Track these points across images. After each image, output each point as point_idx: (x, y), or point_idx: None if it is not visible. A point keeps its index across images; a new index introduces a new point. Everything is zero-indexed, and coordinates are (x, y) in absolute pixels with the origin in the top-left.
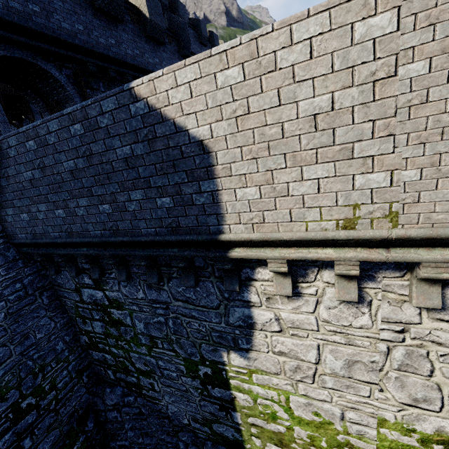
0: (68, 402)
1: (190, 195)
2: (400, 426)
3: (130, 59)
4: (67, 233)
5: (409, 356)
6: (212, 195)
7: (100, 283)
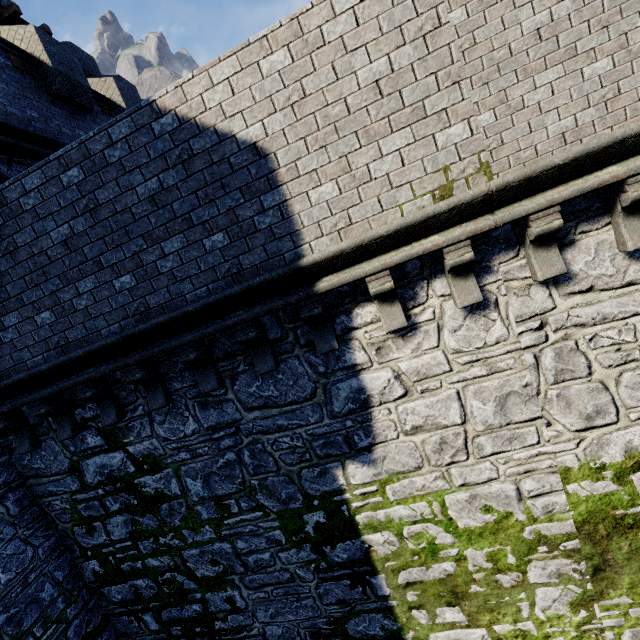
0: None
1: (250, 219)
2: (587, 469)
3: None
4: (59, 350)
5: (560, 358)
6: (279, 210)
7: (117, 436)
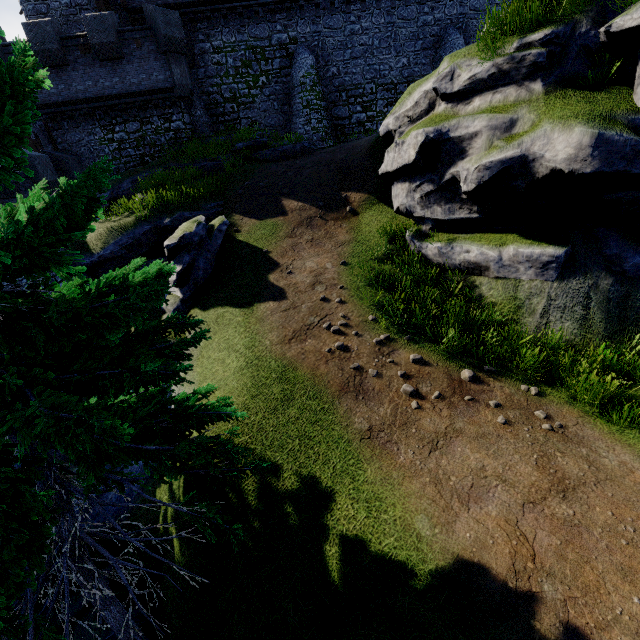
0: None
1: None
2: None
3: (81, 94)
4: None
5: None
6: None
7: None
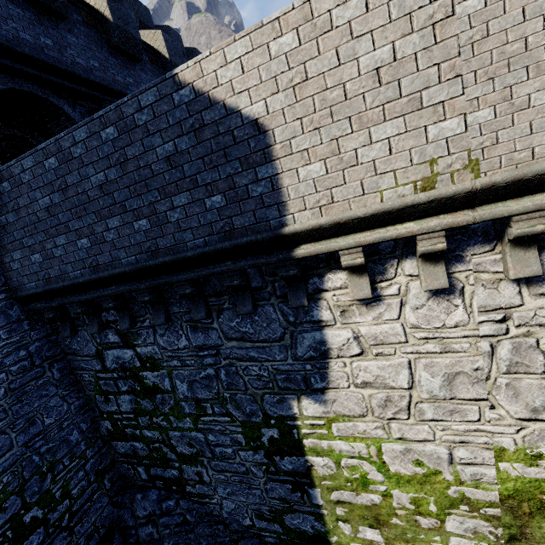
0: (85, 516)
1: (245, 187)
2: (522, 454)
3: None
4: (92, 269)
5: (517, 351)
6: (271, 181)
7: (130, 338)
